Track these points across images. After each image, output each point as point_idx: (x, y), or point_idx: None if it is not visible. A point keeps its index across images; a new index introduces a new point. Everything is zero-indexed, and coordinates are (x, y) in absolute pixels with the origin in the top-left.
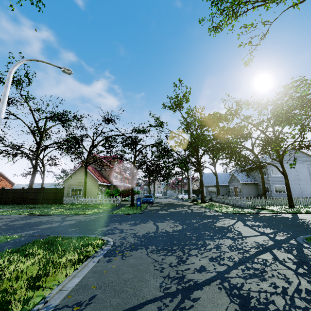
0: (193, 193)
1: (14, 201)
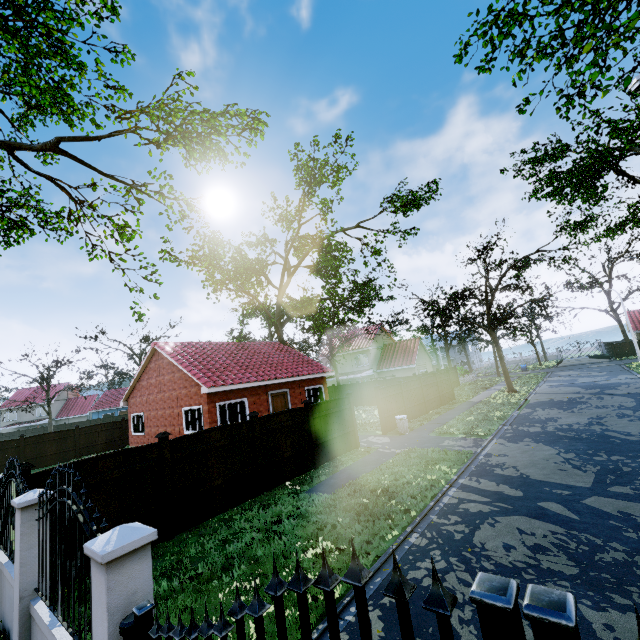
0: None
1: None
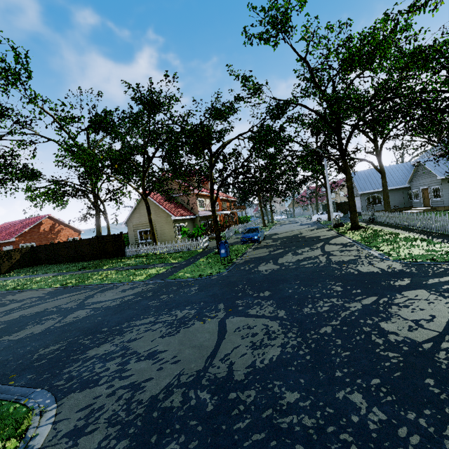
0: (337, 209)
1: (69, 259)
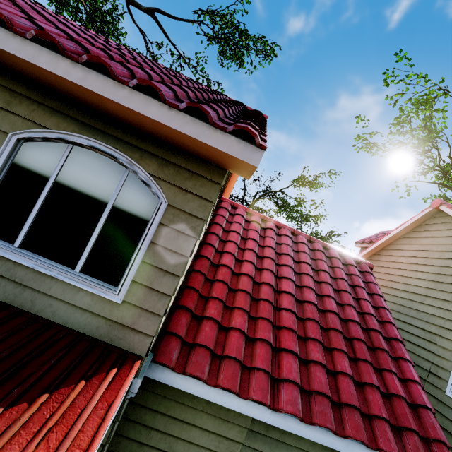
0: None
1: None
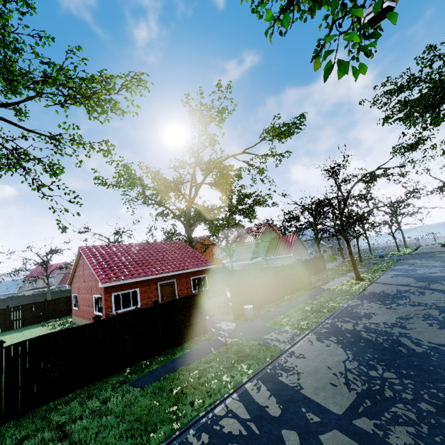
0: None
1: None
